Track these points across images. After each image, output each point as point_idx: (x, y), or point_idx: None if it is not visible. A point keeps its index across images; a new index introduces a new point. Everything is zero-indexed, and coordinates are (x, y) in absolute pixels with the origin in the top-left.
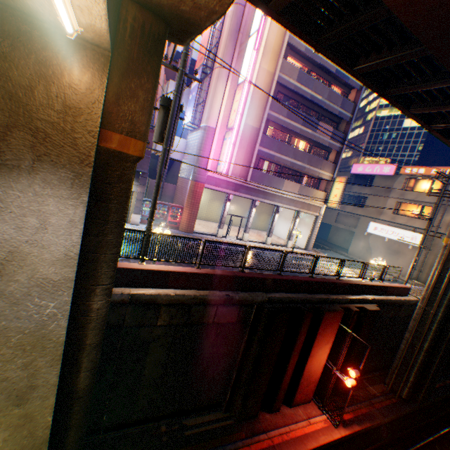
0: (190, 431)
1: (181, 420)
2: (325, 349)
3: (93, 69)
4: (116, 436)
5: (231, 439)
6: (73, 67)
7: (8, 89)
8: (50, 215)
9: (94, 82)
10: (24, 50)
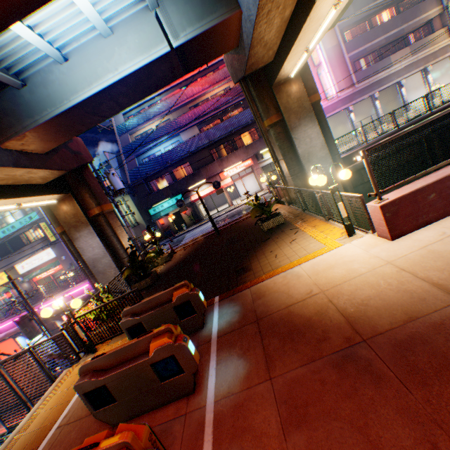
0: None
1: None
2: None
3: (296, 83)
4: None
5: None
6: (292, 87)
7: (283, 107)
8: (310, 136)
9: (299, 86)
10: (281, 94)
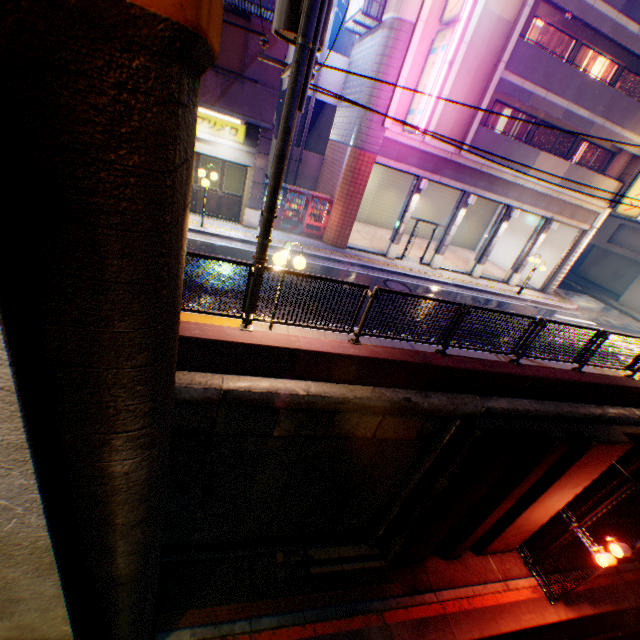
0: (318, 569)
1: (306, 548)
2: (567, 494)
3: None
4: (212, 558)
5: (379, 594)
6: None
7: None
8: None
9: None
10: None
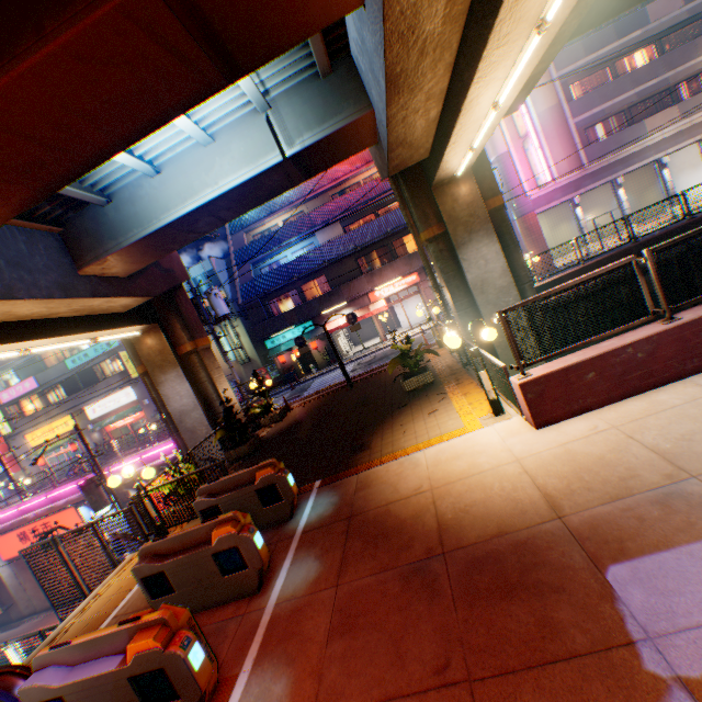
0: None
1: None
2: None
3: (467, 182)
4: None
5: None
6: (460, 188)
7: (447, 216)
8: (486, 256)
9: (470, 187)
10: (444, 197)
